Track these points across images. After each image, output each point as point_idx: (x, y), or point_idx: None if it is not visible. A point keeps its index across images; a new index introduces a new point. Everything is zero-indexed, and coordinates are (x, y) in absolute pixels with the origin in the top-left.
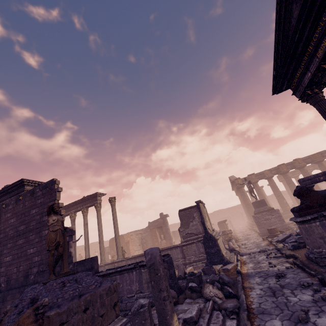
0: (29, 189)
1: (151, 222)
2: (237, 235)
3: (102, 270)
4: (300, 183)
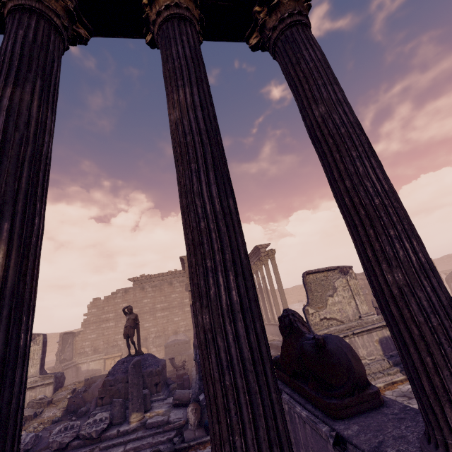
0: None
1: None
2: None
3: None
4: None
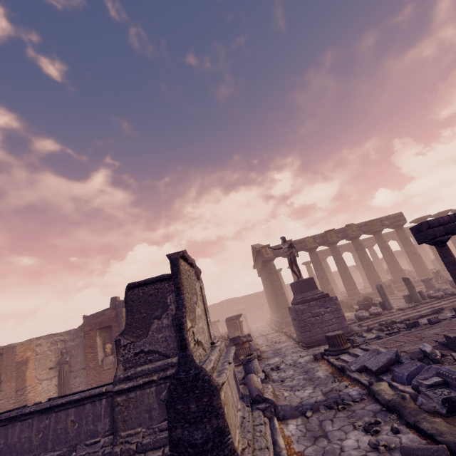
0: None
1: (88, 317)
2: (257, 342)
3: None
4: (417, 234)
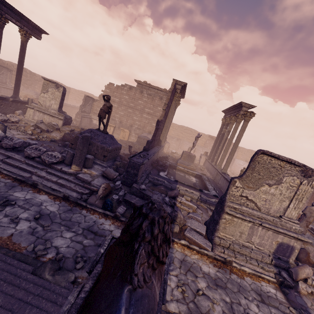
0: (178, 87)
1: None
2: None
3: (154, 153)
4: None
